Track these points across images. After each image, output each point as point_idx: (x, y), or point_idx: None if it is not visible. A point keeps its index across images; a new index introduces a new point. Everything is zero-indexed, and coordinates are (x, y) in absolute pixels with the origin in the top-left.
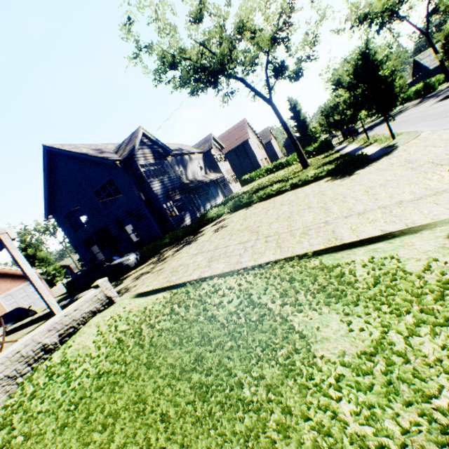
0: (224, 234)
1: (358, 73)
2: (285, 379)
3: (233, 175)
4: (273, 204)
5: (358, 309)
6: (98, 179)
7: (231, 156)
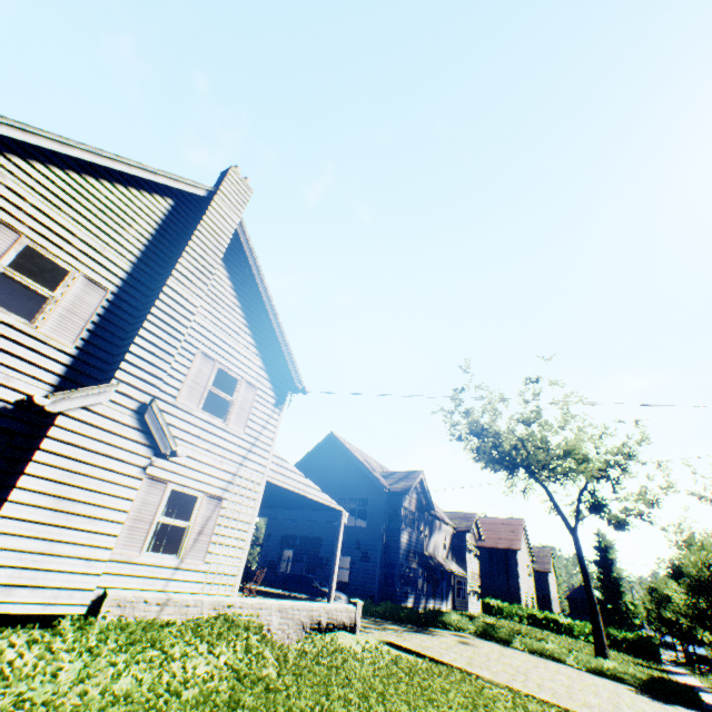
0: (477, 652)
1: (702, 580)
2: None
3: (476, 584)
4: (543, 663)
5: None
6: (353, 489)
7: (481, 554)
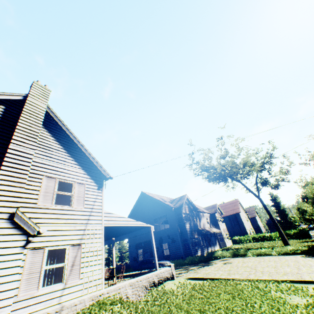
0: (232, 266)
1: None
2: (277, 303)
3: (227, 233)
4: (262, 259)
5: (307, 297)
6: (159, 213)
7: (225, 220)
